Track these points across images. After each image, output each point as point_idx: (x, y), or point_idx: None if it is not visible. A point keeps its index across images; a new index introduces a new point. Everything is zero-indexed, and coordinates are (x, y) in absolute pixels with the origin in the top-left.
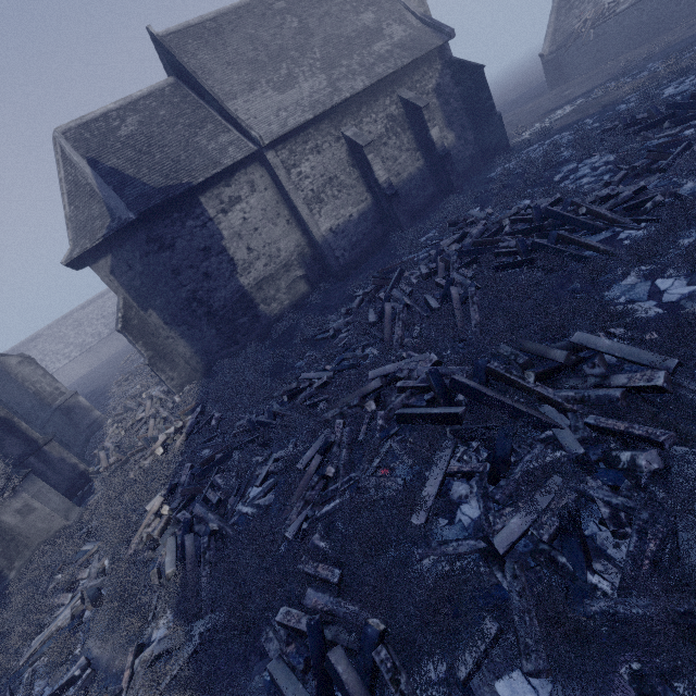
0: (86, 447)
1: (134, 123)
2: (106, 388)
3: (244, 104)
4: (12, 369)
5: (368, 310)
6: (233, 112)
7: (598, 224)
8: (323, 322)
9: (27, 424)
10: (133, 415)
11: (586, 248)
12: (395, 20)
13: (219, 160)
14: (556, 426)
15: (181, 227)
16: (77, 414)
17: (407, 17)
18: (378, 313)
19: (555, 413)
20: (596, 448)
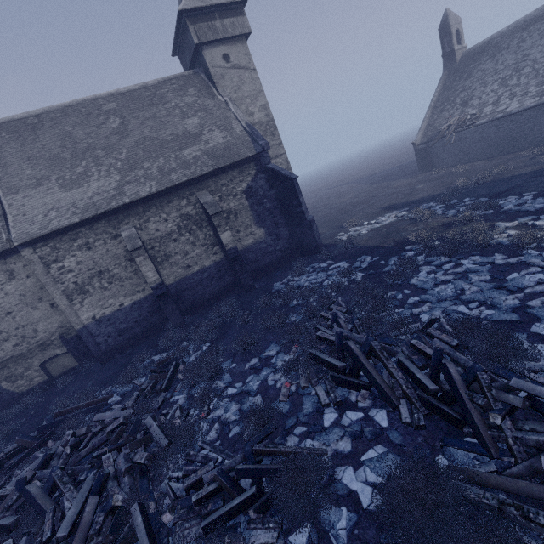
0: None
1: None
2: None
3: (22, 199)
4: None
5: None
6: (1, 208)
7: None
8: None
9: None
10: None
11: None
12: (219, 126)
13: None
14: None
15: None
16: None
17: (233, 124)
18: None
19: None
20: None
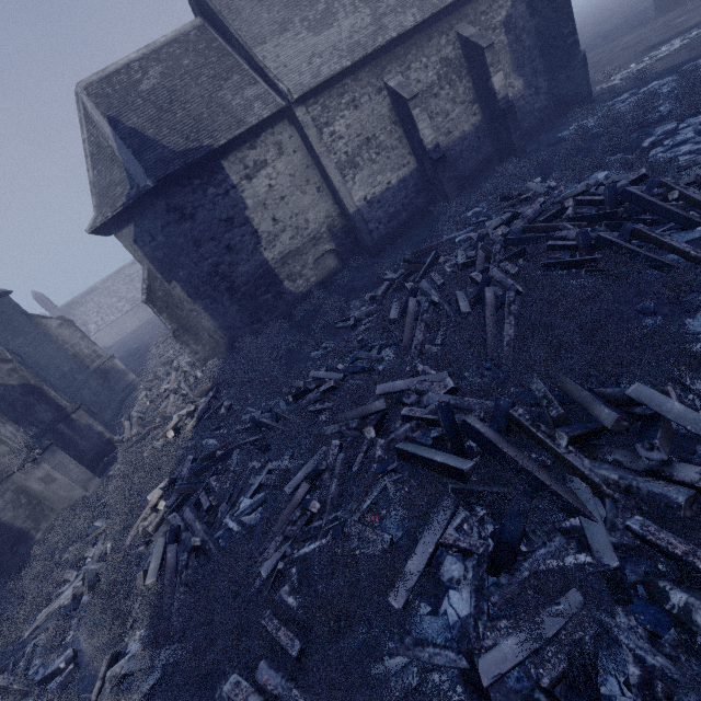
0: (120, 410)
1: (156, 75)
2: (148, 347)
3: (273, 50)
4: (53, 331)
5: (392, 300)
6: (260, 60)
7: (693, 216)
8: (346, 307)
9: (56, 392)
10: (161, 384)
11: (670, 251)
12: None
13: (243, 118)
14: (586, 516)
15: (202, 196)
16: (113, 377)
17: None
18: (402, 308)
19: (588, 495)
20: (637, 563)
